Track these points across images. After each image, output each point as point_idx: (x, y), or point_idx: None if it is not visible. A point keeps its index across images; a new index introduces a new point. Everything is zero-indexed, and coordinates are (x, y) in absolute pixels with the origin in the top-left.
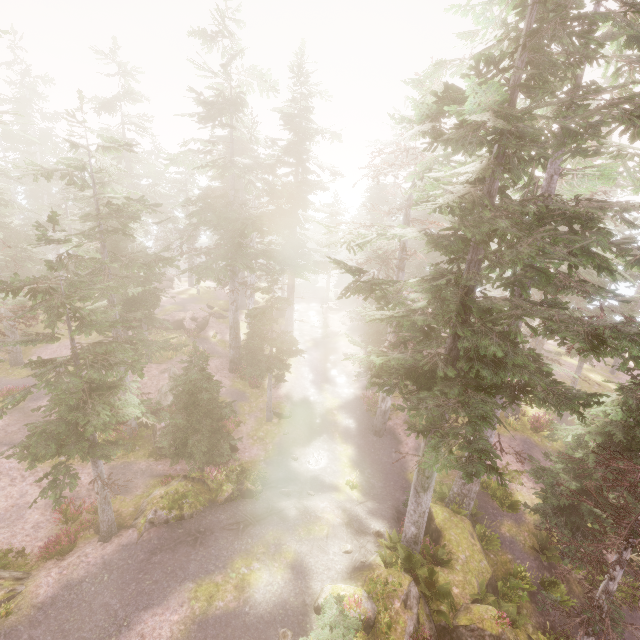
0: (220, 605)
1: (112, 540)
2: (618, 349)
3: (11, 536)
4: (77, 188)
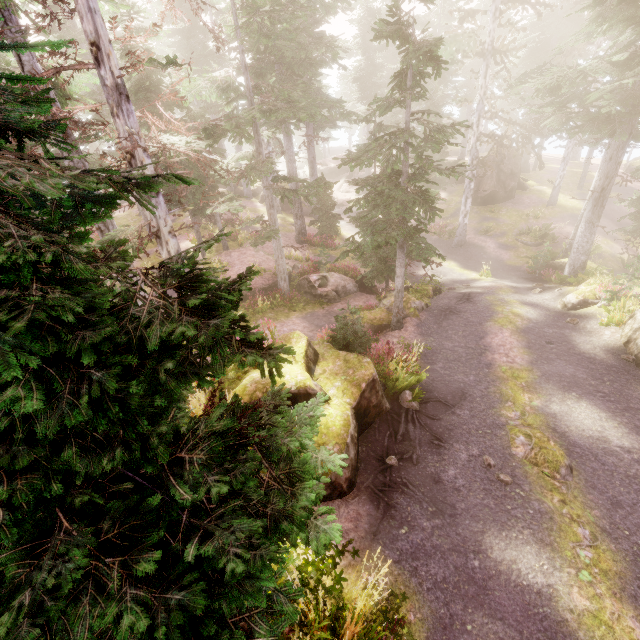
0: (520, 324)
1: (404, 326)
2: None
3: None
4: None
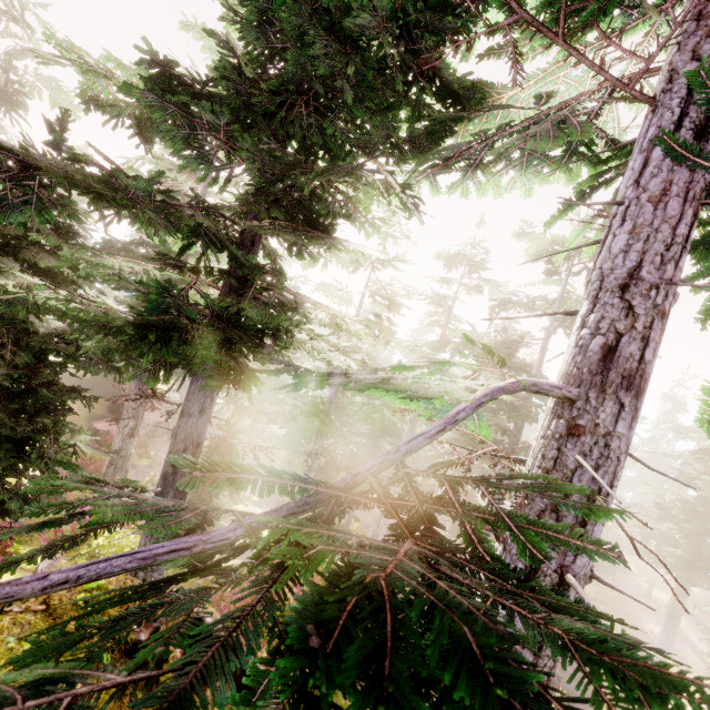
0: None
1: None
2: None
3: None
4: None
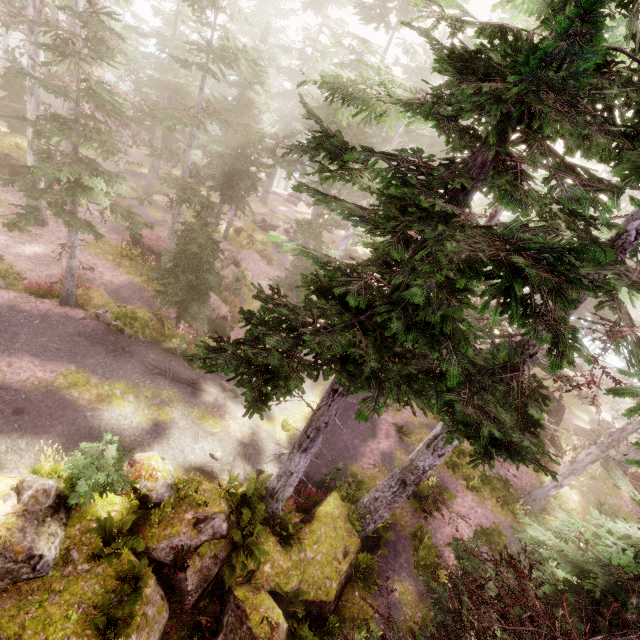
0: (74, 394)
1: (66, 307)
2: (616, 390)
3: (31, 269)
4: (200, 22)
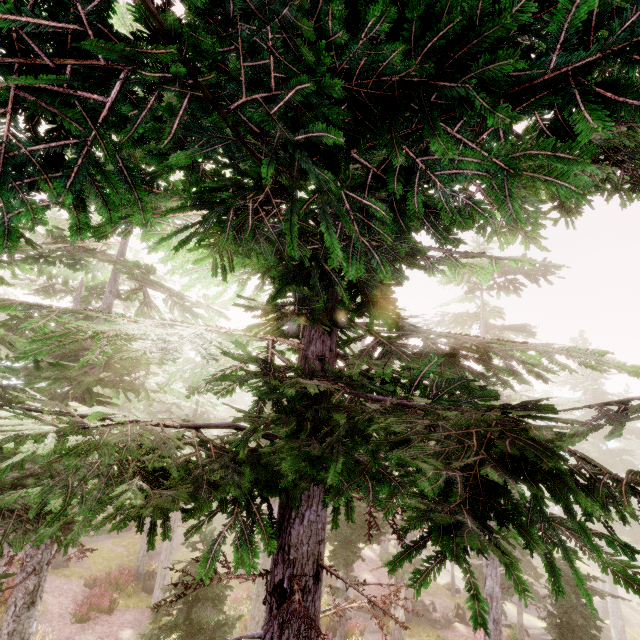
0: None
1: None
2: None
3: None
4: None
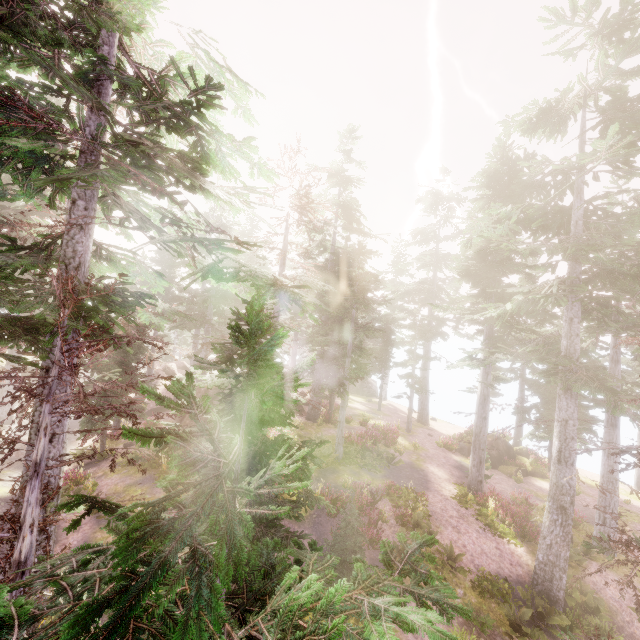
0: None
1: None
2: None
3: None
4: None
